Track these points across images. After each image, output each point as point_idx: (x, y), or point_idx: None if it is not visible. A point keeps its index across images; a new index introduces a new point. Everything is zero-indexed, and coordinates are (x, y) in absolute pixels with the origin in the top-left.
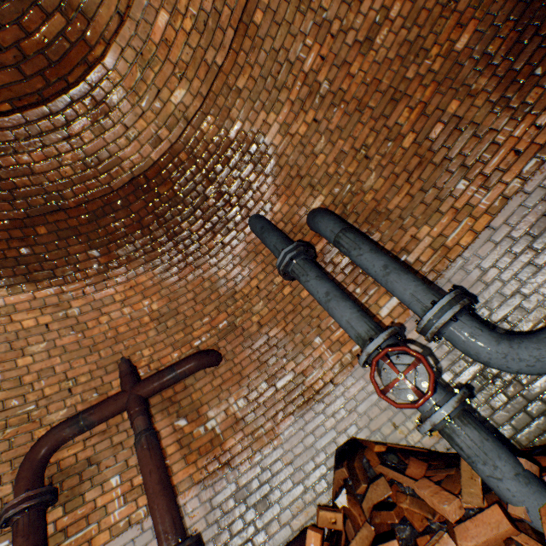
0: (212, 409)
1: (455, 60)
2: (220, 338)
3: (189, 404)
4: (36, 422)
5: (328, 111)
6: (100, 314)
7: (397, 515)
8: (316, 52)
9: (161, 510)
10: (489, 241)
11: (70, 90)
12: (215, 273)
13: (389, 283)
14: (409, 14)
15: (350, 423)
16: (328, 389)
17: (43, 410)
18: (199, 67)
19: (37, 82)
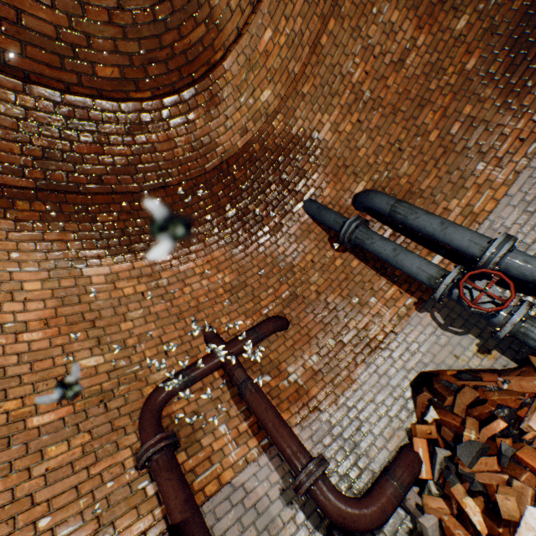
0: (290, 365)
1: (466, 76)
2: (284, 306)
3: (269, 363)
4: (142, 381)
5: (368, 114)
6: (183, 285)
7: (491, 405)
8: (361, 68)
9: (287, 436)
10: (508, 205)
11: (197, 84)
12: (275, 250)
13: (447, 235)
14: (430, 43)
15: (416, 361)
16: (390, 338)
17: (147, 370)
18: (282, 74)
19: (174, 76)
